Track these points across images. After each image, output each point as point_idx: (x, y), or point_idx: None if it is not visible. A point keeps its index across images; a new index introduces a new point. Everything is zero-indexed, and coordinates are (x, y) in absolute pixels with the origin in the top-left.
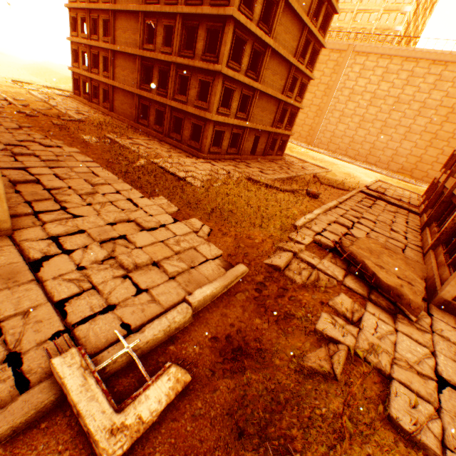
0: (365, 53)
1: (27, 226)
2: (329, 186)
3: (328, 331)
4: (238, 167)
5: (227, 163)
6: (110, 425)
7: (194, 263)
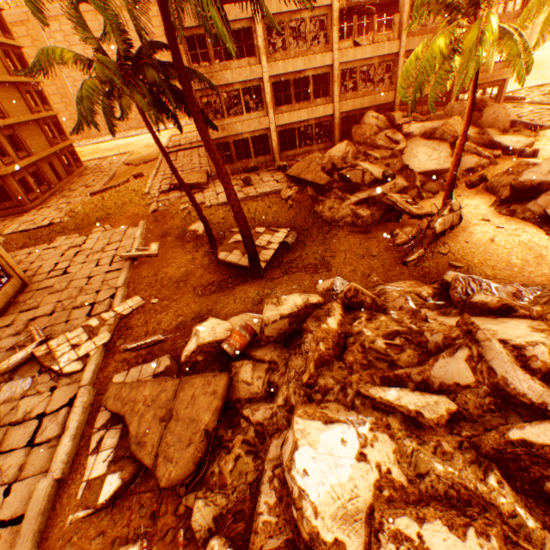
0: (53, 17)
1: (31, 280)
2: (144, 164)
3: (185, 207)
4: (68, 195)
5: (56, 199)
6: (150, 252)
7: (123, 235)
